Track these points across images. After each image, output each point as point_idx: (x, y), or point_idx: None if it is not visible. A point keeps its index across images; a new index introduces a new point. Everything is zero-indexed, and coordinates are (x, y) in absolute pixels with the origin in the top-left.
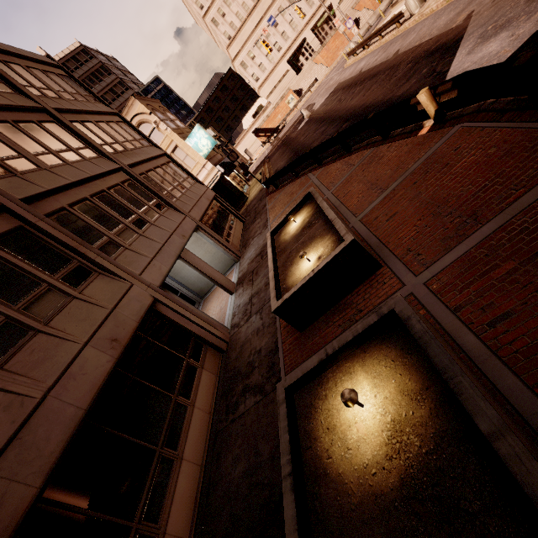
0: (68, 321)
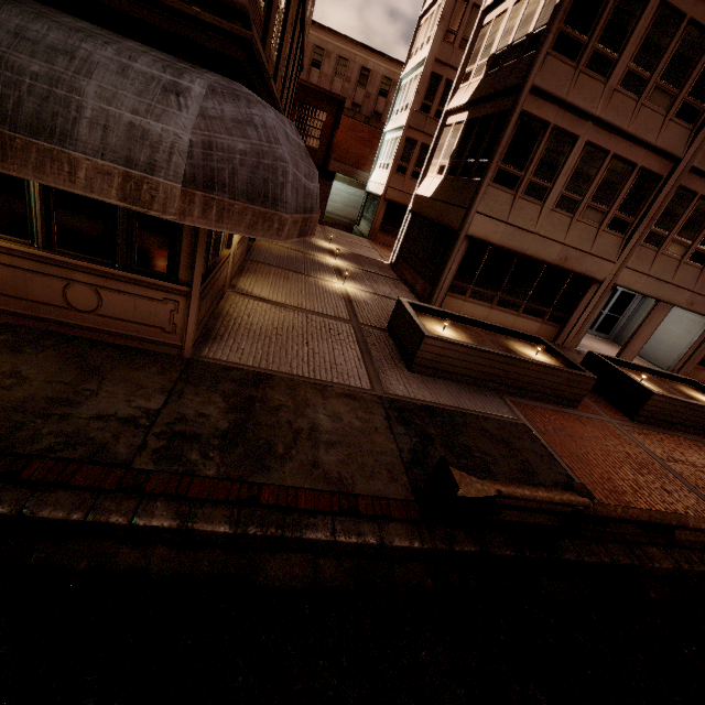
0: (579, 230)
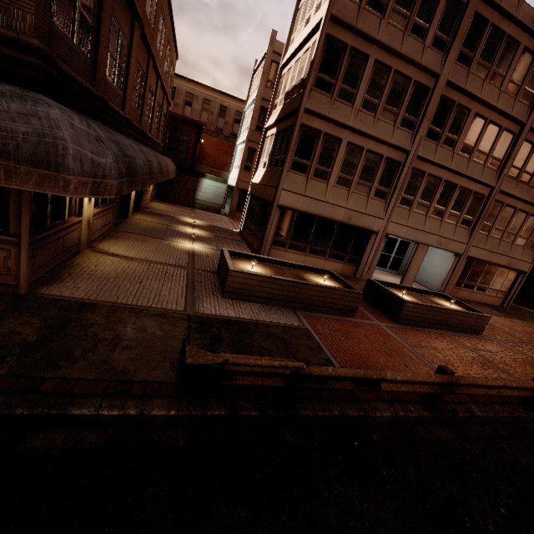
0: (355, 199)
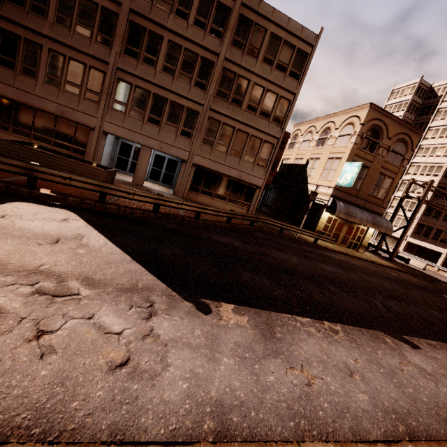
0: (67, 97)
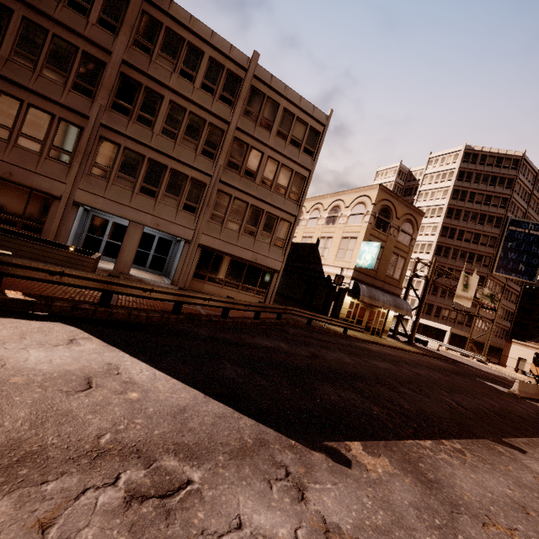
0: (19, 154)
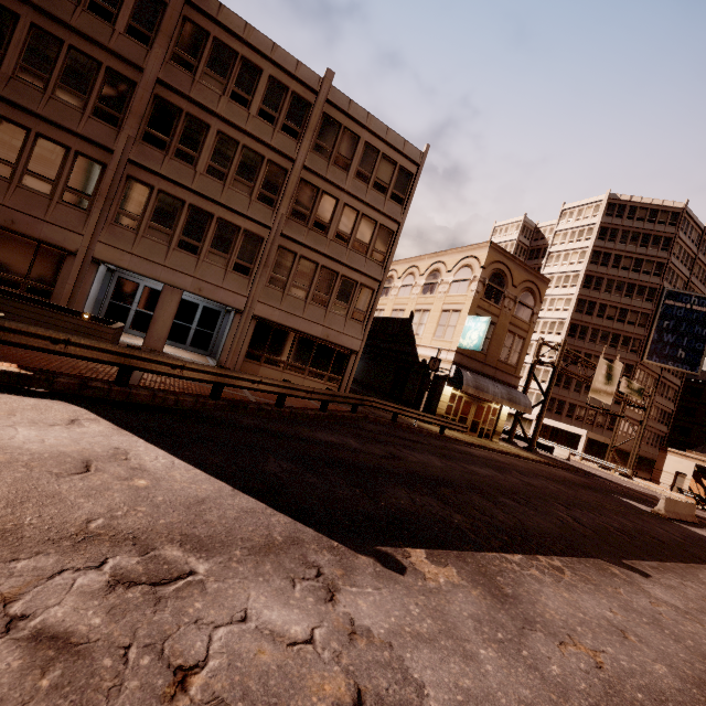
0: (24, 196)
